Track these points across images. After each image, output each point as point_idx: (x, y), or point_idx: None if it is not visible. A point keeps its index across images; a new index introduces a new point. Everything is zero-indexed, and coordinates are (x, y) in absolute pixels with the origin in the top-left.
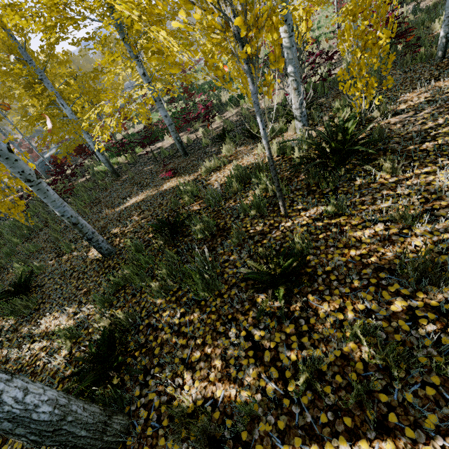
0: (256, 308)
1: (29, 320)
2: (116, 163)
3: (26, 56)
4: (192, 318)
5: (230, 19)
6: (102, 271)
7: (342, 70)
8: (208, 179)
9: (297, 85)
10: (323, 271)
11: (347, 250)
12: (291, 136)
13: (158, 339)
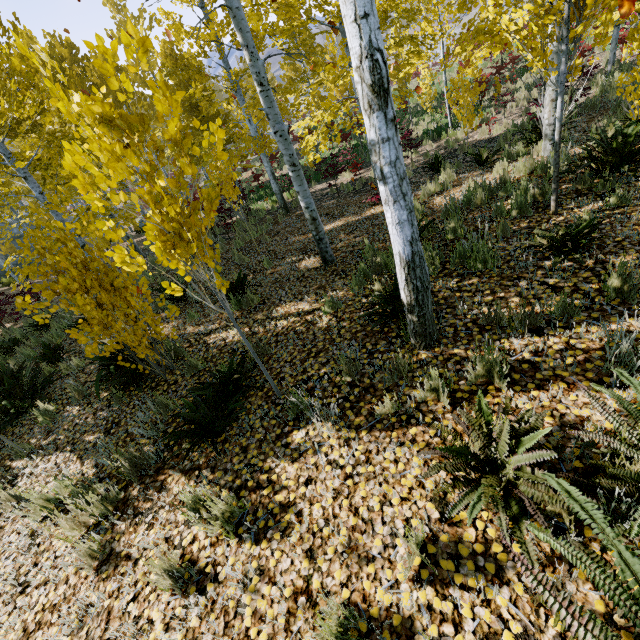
0: (543, 269)
1: (258, 310)
2: (277, 201)
3: (226, 64)
4: (471, 282)
5: (571, 4)
6: (328, 274)
7: (622, 74)
8: (430, 202)
9: (556, 97)
10: (612, 242)
11: (637, 227)
12: (535, 159)
13: (439, 296)
